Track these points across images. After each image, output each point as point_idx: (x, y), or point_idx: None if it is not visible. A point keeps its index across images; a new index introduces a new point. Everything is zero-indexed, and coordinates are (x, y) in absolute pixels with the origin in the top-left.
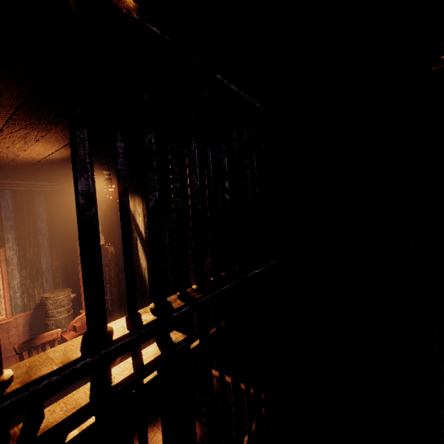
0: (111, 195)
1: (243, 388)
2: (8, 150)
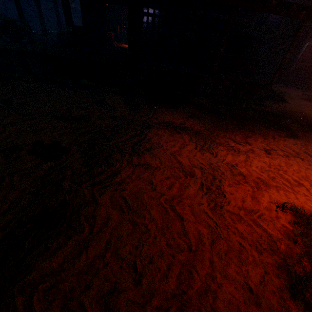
0: None
1: None
2: None
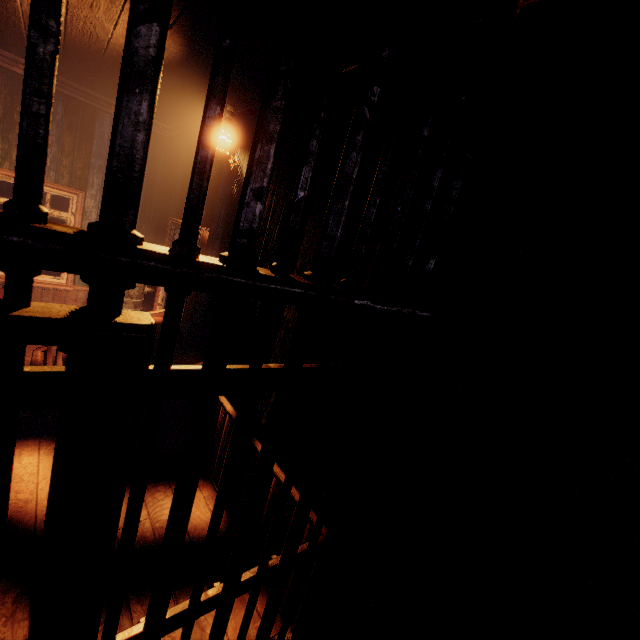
0: (222, 148)
1: (296, 499)
2: (92, 14)
